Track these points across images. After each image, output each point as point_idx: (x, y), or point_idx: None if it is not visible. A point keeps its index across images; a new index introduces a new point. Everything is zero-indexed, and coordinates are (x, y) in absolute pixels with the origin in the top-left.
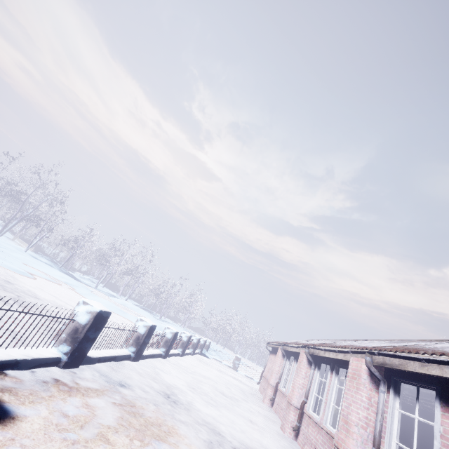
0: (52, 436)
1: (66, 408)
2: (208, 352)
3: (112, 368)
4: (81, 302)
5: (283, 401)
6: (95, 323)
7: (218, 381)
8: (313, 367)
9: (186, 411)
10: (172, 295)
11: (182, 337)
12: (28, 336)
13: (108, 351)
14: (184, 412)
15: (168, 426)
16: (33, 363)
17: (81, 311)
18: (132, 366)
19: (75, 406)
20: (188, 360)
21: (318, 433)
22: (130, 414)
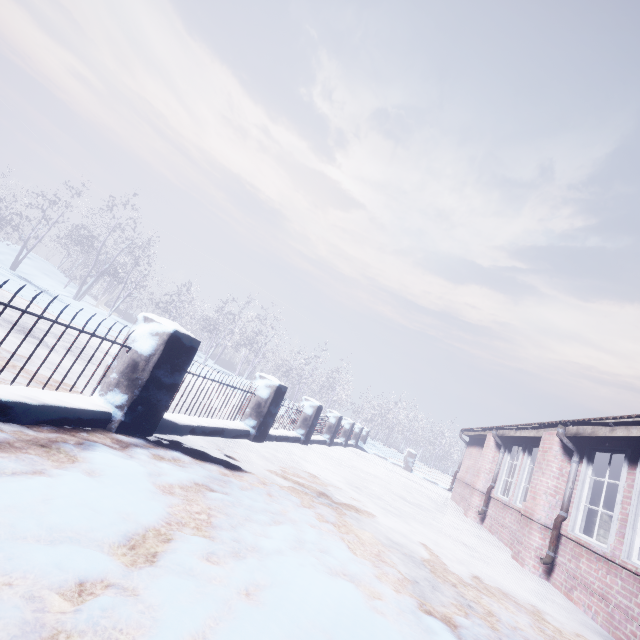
0: (16, 562)
1: (94, 498)
2: (366, 446)
3: (217, 446)
4: (141, 318)
5: (505, 515)
6: (169, 354)
7: (390, 482)
8: (575, 459)
9: (354, 521)
10: (306, 373)
11: (328, 418)
12: (27, 360)
13: (210, 420)
14: (351, 522)
15: (325, 546)
16: (45, 413)
17: (140, 333)
18: (254, 448)
19: (119, 496)
20: (339, 451)
21: (609, 573)
22: (247, 519)
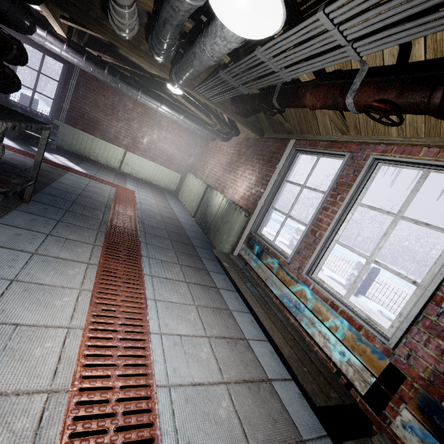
0: None
1: None
2: None
3: None
4: None
5: None
6: None
7: None
8: None
9: None
10: None
11: None
12: None
13: None
14: None
15: None
16: None
17: None
18: None
19: None
20: None
21: None
22: None
